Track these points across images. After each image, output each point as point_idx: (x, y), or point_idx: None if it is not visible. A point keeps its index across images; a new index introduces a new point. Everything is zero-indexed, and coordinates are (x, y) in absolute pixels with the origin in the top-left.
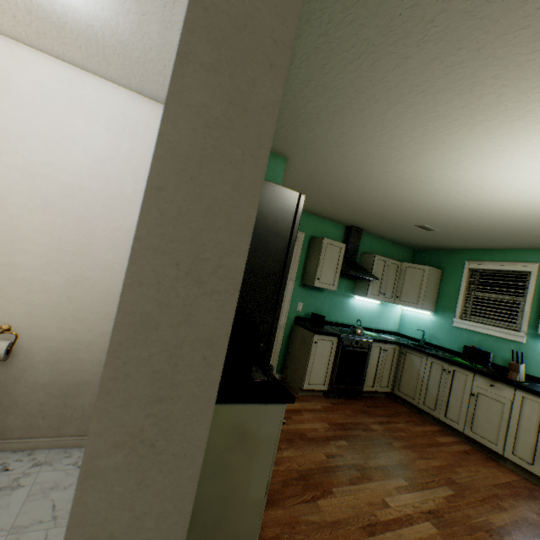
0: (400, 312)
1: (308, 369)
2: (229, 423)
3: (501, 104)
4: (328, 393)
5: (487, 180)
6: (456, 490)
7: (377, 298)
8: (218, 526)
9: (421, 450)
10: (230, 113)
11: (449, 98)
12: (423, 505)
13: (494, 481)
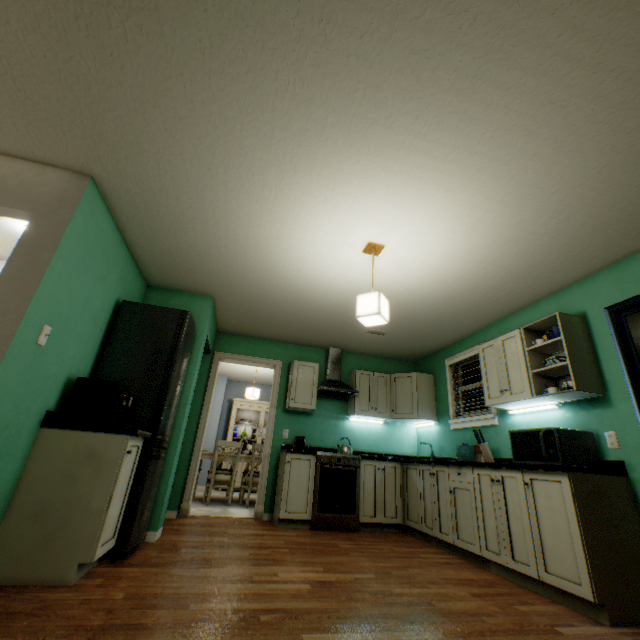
0: (415, 432)
1: (283, 494)
2: (82, 444)
3: (260, 235)
4: (312, 523)
5: (334, 278)
6: (380, 576)
7: (368, 413)
8: (65, 527)
9: (381, 558)
10: (30, 265)
11: (236, 239)
12: (319, 578)
13: (449, 576)
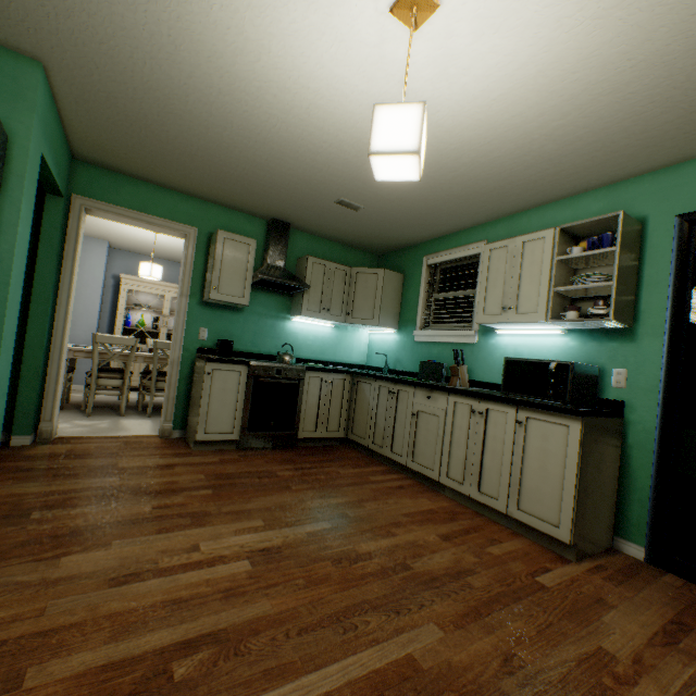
0: (368, 339)
1: (202, 413)
2: None
3: None
4: (240, 444)
5: (312, 75)
6: (337, 524)
7: (319, 315)
8: None
9: (330, 490)
10: None
11: None
12: (260, 544)
13: (409, 510)
